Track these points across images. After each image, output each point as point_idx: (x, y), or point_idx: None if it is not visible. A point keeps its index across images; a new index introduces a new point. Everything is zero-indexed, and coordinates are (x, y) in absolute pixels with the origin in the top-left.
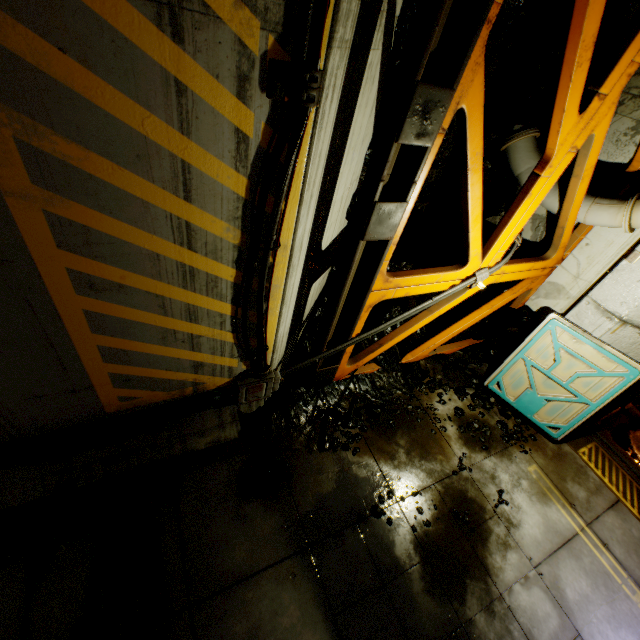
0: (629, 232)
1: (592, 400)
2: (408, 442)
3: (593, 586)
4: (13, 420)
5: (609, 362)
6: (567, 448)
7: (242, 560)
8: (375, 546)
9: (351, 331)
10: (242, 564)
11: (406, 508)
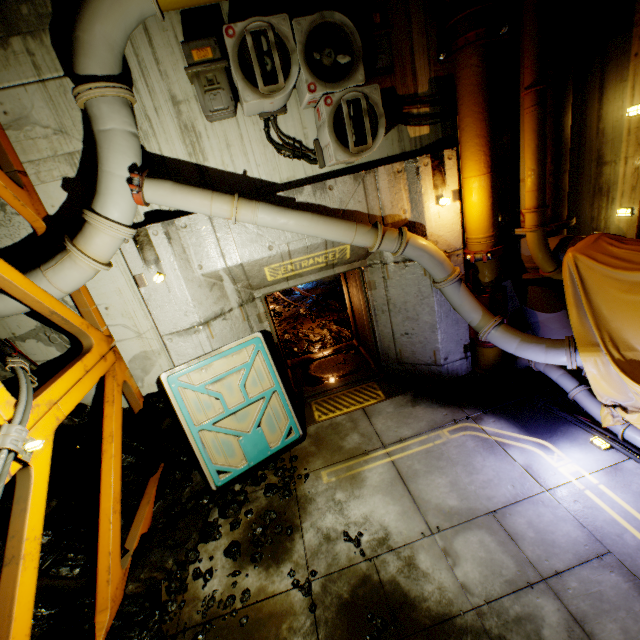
0: (109, 267)
1: (272, 385)
2: None
3: (441, 471)
4: None
5: (240, 354)
6: (312, 428)
7: None
8: None
9: None
10: None
11: None
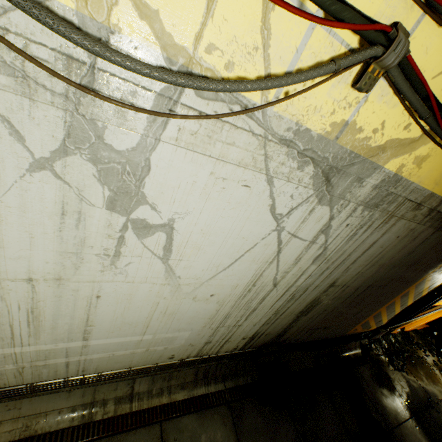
0: None
1: None
2: (424, 373)
3: None
4: (334, 331)
5: None
6: None
7: (395, 414)
8: (438, 422)
9: (415, 315)
10: (396, 416)
11: (439, 407)
